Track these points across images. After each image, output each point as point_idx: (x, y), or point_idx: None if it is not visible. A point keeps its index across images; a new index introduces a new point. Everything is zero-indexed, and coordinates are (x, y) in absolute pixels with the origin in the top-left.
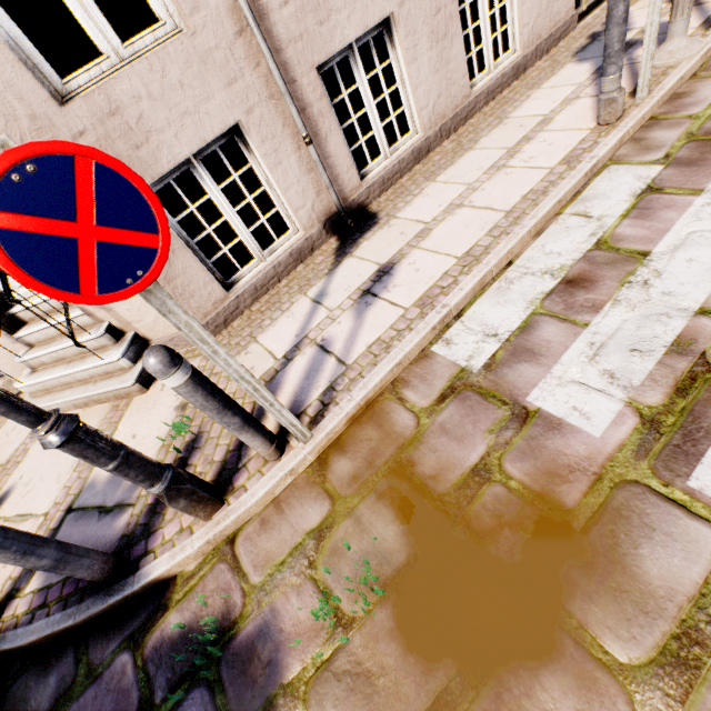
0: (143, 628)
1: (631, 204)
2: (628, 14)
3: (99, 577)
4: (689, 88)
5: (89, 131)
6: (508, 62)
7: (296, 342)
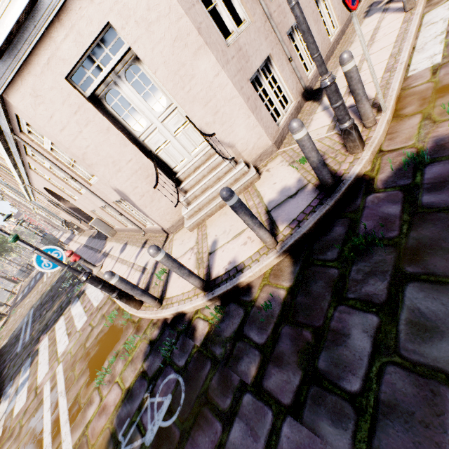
0: (368, 188)
1: None
2: None
3: (332, 180)
4: None
5: (235, 56)
6: (337, 31)
7: (332, 117)
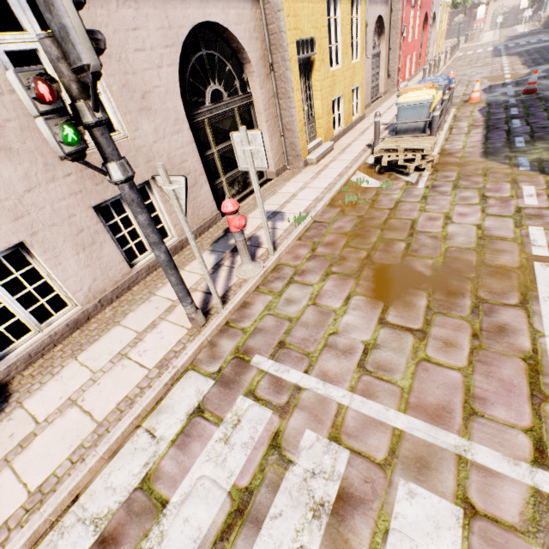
0: None
1: (182, 426)
2: (181, 279)
3: None
4: (252, 299)
5: None
6: (167, 245)
7: None
